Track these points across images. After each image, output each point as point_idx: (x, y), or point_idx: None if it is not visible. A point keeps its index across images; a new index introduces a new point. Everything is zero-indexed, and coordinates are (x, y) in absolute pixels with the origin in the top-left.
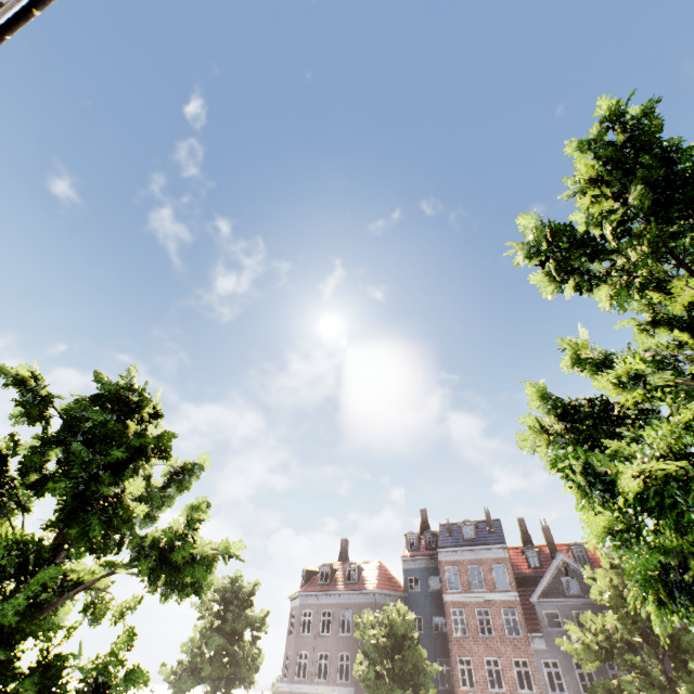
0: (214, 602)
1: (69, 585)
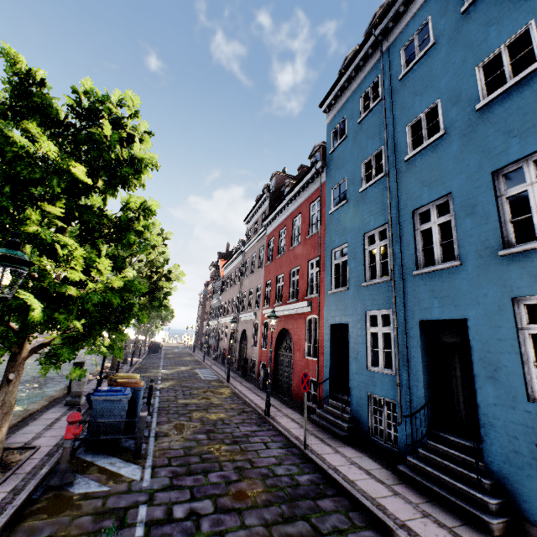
0: None
1: None
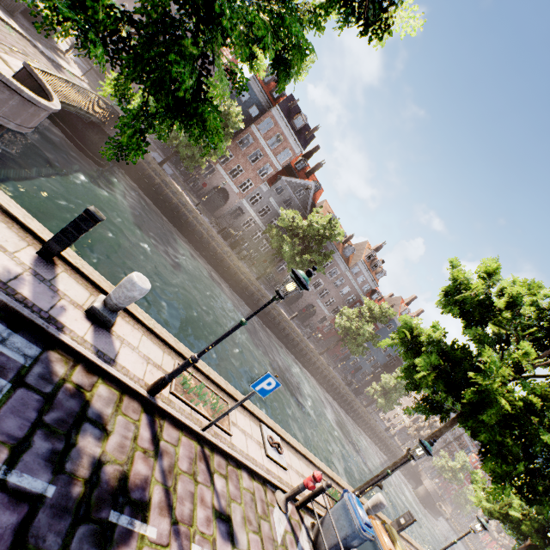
0: None
1: None
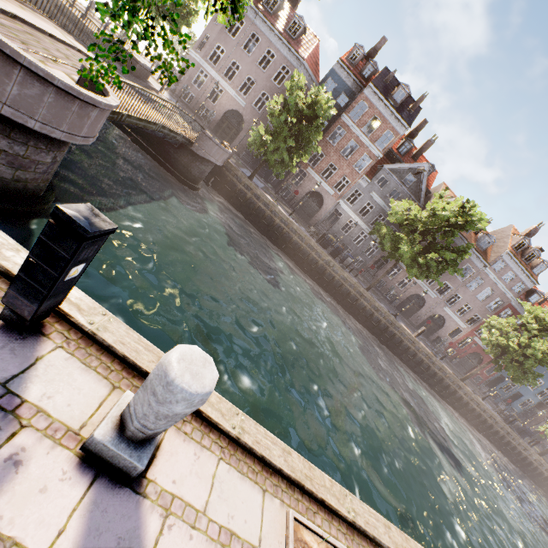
0: None
1: None
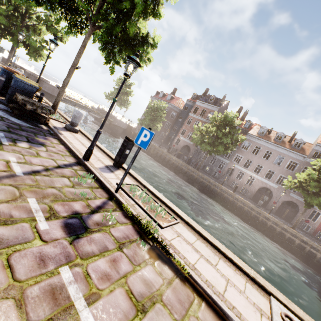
0: (119, 82)
1: (35, 26)
